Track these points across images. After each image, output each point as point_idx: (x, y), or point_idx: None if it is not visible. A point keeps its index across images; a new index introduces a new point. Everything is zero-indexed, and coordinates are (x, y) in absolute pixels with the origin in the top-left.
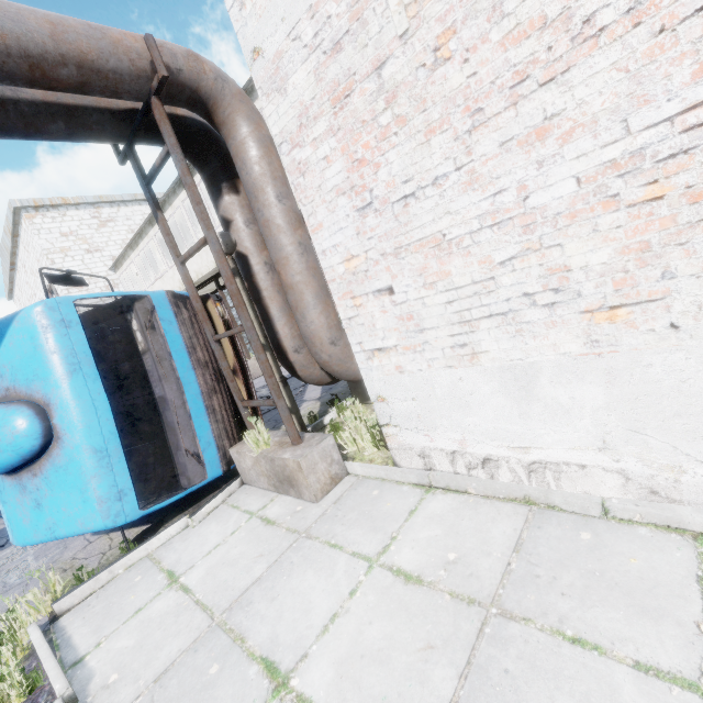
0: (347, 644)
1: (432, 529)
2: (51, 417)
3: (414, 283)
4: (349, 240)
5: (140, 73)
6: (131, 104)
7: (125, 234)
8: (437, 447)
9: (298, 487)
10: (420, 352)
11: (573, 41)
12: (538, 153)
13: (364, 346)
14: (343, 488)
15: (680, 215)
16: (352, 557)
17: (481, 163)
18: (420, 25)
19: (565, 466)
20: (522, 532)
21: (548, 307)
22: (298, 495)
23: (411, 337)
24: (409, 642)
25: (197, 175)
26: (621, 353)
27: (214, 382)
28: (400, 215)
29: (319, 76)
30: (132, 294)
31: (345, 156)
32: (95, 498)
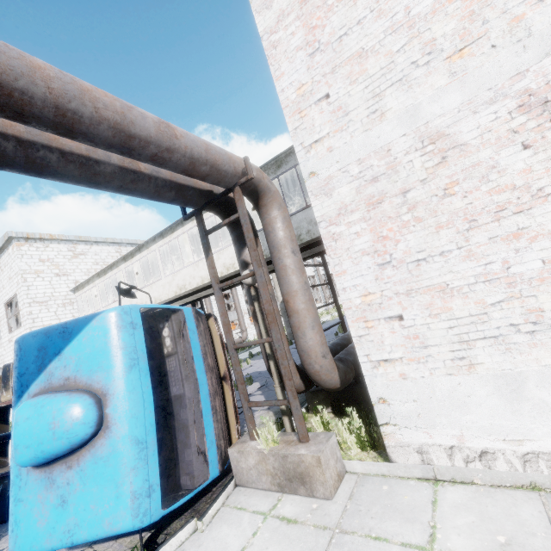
0: None
1: (465, 517)
2: (104, 407)
3: (421, 314)
4: (368, 282)
5: (236, 174)
6: (210, 188)
7: (91, 265)
8: (436, 443)
9: (311, 483)
10: (423, 362)
11: (532, 197)
12: (515, 245)
13: (371, 357)
14: (349, 485)
15: None
16: (404, 547)
17: (476, 246)
18: (434, 177)
19: None
20: (547, 513)
21: (529, 333)
22: (308, 493)
23: (416, 351)
24: None
25: (177, 231)
26: None
27: (216, 385)
28: (413, 270)
29: (359, 191)
30: (173, 308)
31: (372, 233)
32: (129, 492)
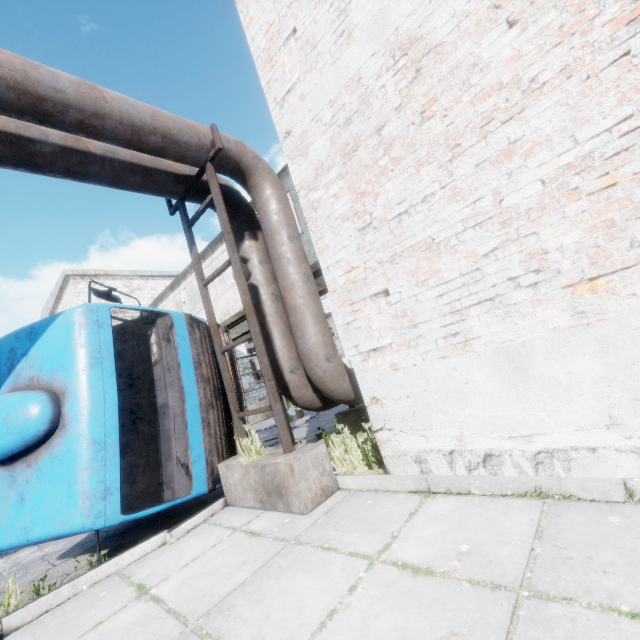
0: (350, 638)
1: (437, 527)
2: (62, 406)
3: (408, 283)
4: (351, 254)
5: (203, 146)
6: (189, 172)
7: (148, 300)
8: (434, 448)
9: (287, 496)
10: (414, 346)
11: (524, 93)
12: (507, 167)
13: (360, 348)
14: (334, 500)
15: (634, 195)
16: (348, 557)
17: (461, 181)
18: (410, 100)
19: (573, 452)
20: (540, 521)
21: (532, 287)
22: (286, 508)
23: (405, 333)
24: (426, 631)
25: (217, 250)
26: (608, 320)
27: (213, 398)
28: (395, 229)
29: (333, 141)
30: (157, 311)
31: (350, 192)
32: (81, 492)
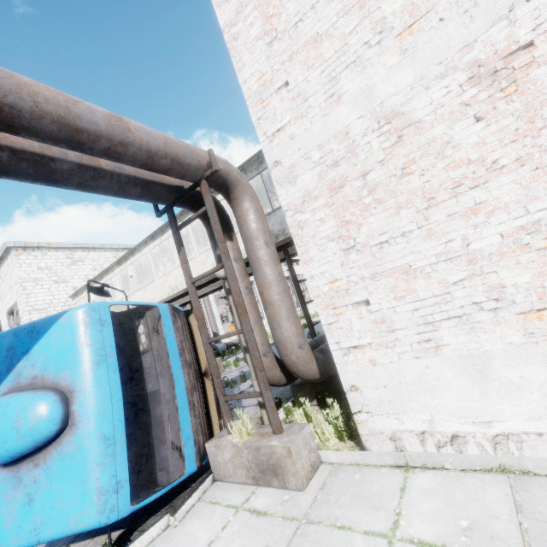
0: None
1: (431, 502)
2: (71, 404)
3: (387, 297)
4: (335, 268)
5: (200, 167)
6: (179, 183)
7: (89, 271)
8: (407, 429)
9: (283, 475)
10: (391, 347)
11: (487, 170)
12: (473, 221)
13: (341, 345)
14: (322, 475)
15: None
16: (366, 536)
17: (435, 225)
18: (392, 158)
19: (524, 435)
20: (514, 495)
21: (492, 310)
22: (281, 485)
23: (383, 336)
24: None
25: (167, 232)
26: None
27: (195, 381)
28: (376, 254)
29: (321, 177)
30: (147, 304)
31: (336, 219)
32: (95, 489)
